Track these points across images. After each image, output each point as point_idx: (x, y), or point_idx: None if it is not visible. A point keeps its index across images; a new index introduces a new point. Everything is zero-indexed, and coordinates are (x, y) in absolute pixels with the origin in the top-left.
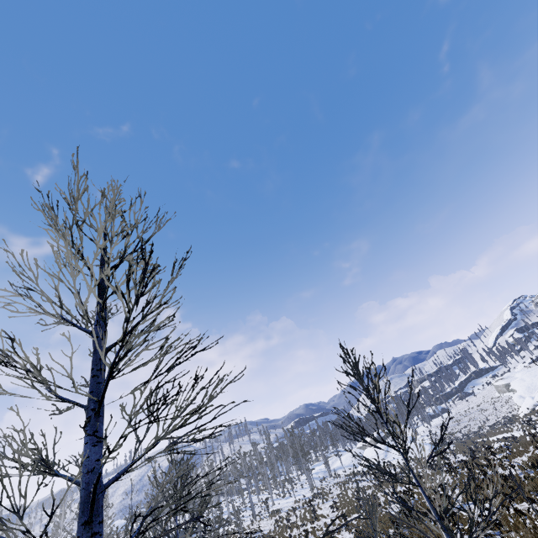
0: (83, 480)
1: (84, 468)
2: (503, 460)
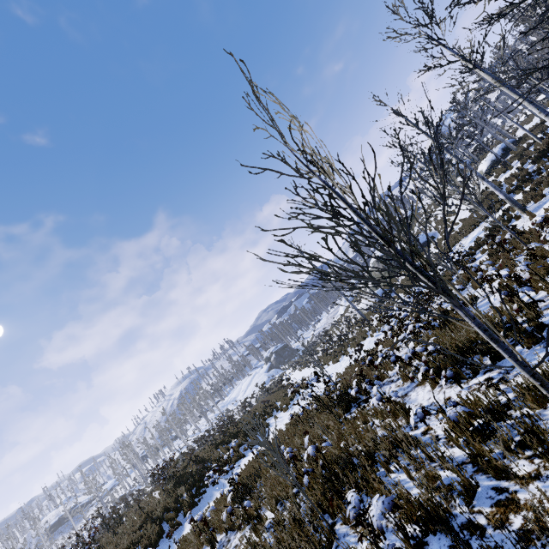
0: None
1: None
2: None
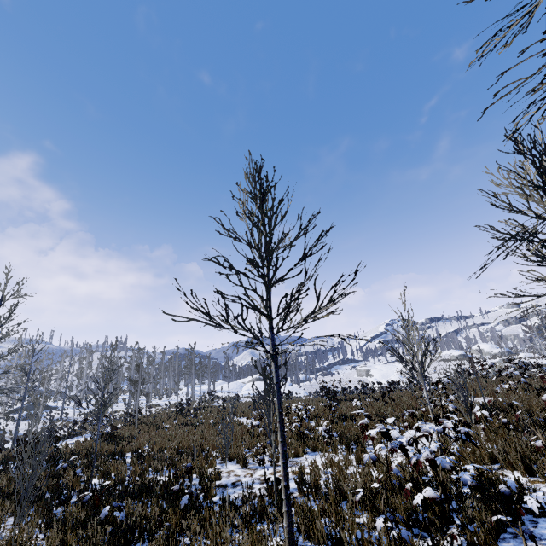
0: None
1: None
2: (412, 380)
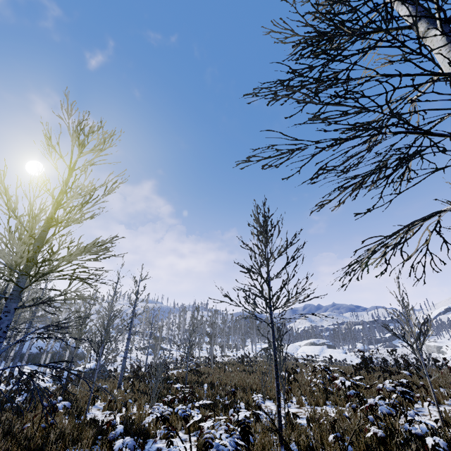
0: (423, 12)
1: (419, 9)
2: None
